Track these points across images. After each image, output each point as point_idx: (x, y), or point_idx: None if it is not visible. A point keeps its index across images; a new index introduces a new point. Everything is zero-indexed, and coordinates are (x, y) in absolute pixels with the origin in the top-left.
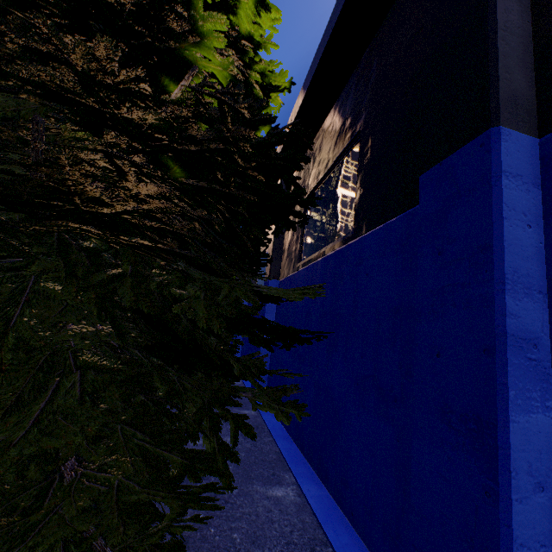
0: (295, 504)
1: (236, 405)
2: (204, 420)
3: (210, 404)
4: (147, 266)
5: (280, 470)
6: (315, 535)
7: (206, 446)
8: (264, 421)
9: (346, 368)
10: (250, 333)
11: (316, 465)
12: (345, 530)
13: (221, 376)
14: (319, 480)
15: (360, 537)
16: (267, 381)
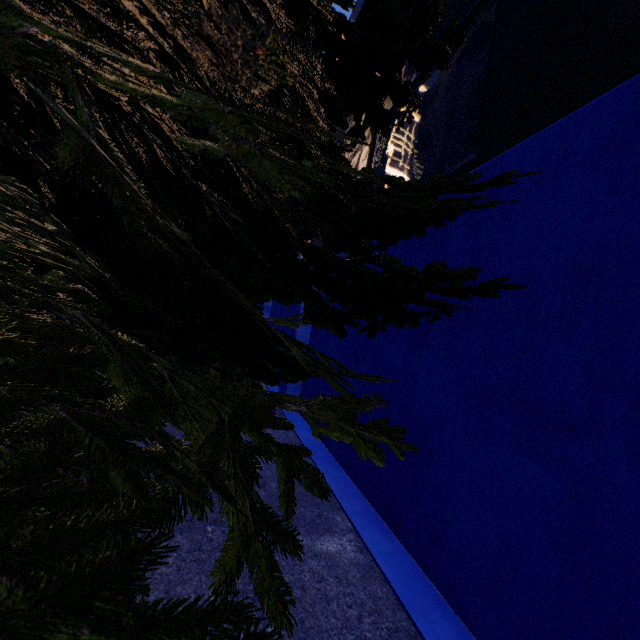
0: (357, 567)
1: (283, 428)
2: (223, 460)
3: (235, 424)
4: (86, 103)
5: (328, 509)
6: (396, 622)
7: (228, 519)
8: (298, 437)
9: (447, 372)
10: (309, 299)
11: (381, 504)
12: (440, 613)
13: (247, 376)
14: (385, 526)
15: (464, 625)
16: (301, 387)
